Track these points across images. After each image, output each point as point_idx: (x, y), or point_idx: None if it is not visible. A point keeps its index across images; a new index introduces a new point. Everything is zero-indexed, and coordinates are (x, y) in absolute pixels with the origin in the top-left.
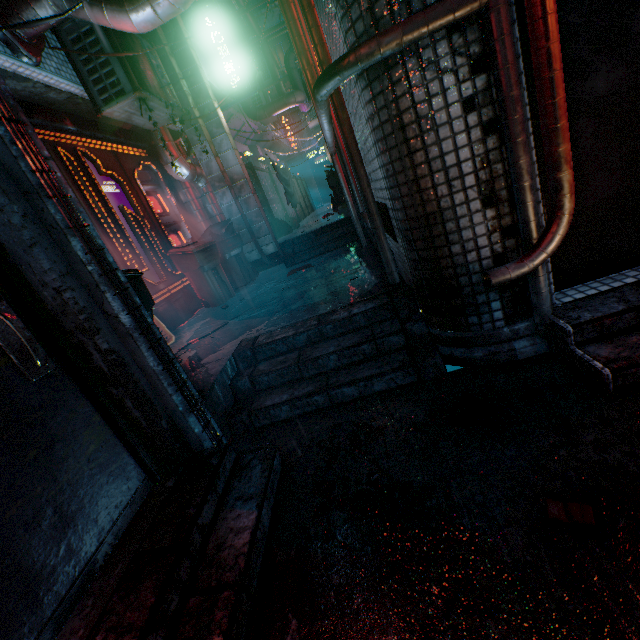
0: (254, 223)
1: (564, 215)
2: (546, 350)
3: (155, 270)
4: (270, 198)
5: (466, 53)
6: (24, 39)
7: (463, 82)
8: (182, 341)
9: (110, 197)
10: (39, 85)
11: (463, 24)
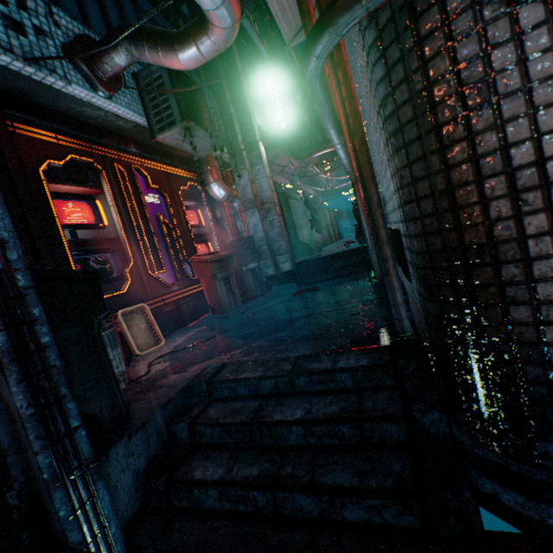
0: (275, 242)
1: None
2: None
3: (174, 272)
4: (298, 222)
5: None
6: (102, 78)
7: None
8: (169, 346)
9: (151, 206)
10: (110, 114)
11: None
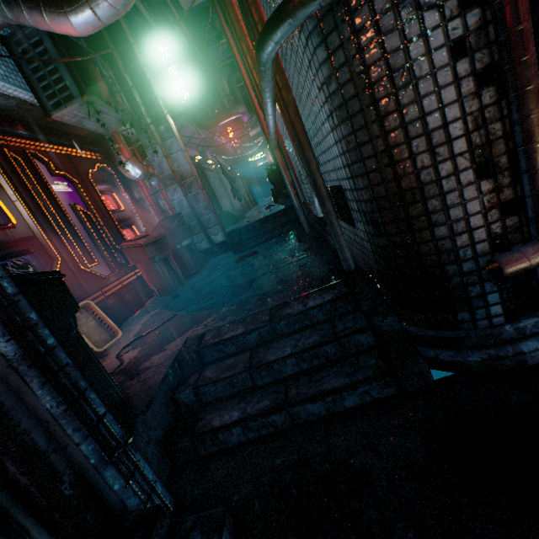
0: (203, 215)
1: None
2: None
3: (106, 263)
4: (218, 194)
5: None
6: None
7: (450, 20)
8: (129, 336)
9: (62, 196)
10: None
11: None
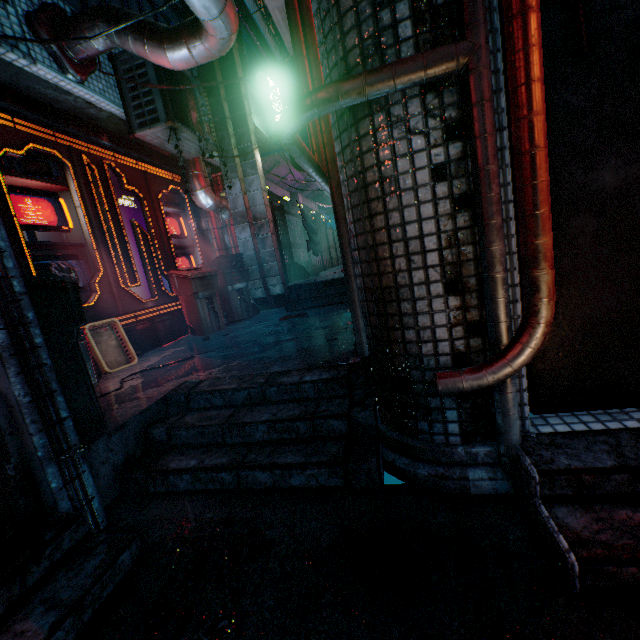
0: (266, 262)
1: (539, 324)
2: (509, 490)
3: (149, 287)
4: (295, 242)
5: (441, 116)
6: (74, 59)
7: (434, 147)
8: (143, 365)
9: (125, 210)
10: (80, 100)
11: (440, 84)
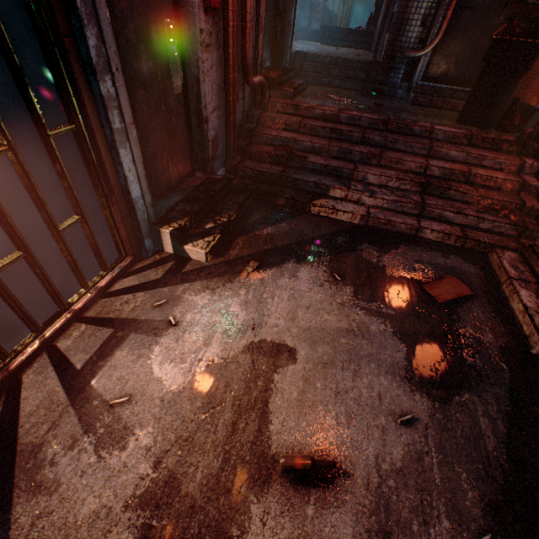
0: None
1: (436, 40)
2: (405, 98)
3: None
4: None
5: None
6: None
7: None
8: None
9: None
10: None
11: None
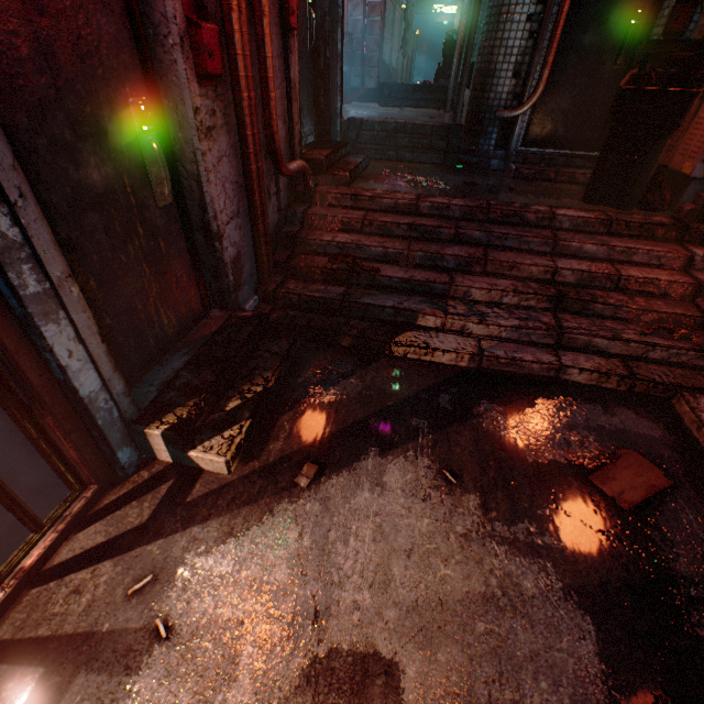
0: (369, 50)
1: (536, 94)
2: (503, 169)
3: None
4: (385, 35)
5: None
6: None
7: (532, 5)
8: None
9: None
10: None
11: None
